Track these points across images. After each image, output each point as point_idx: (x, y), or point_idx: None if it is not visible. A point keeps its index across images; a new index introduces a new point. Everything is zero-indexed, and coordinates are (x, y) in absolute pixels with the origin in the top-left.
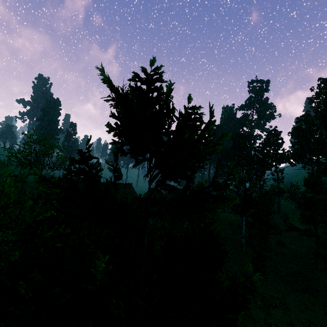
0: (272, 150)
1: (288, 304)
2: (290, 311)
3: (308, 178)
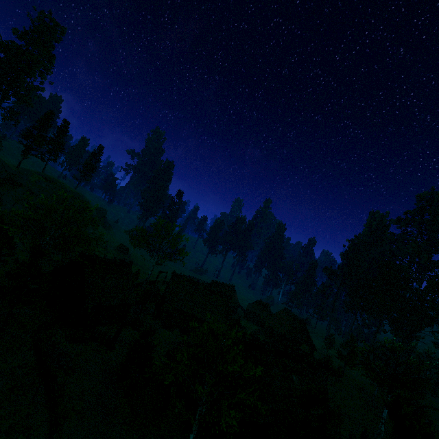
0: None
1: None
2: None
3: None
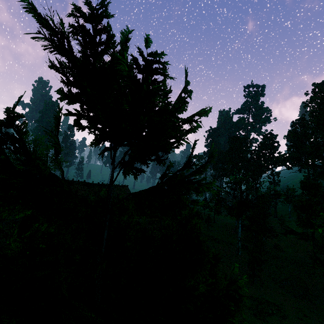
0: (268, 153)
1: (286, 311)
2: (288, 319)
3: (304, 180)
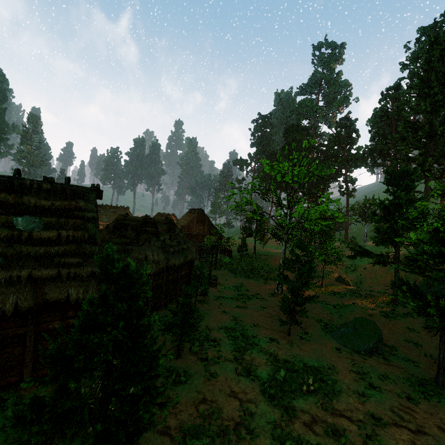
0: (342, 150)
1: (337, 383)
2: (338, 399)
3: (392, 168)
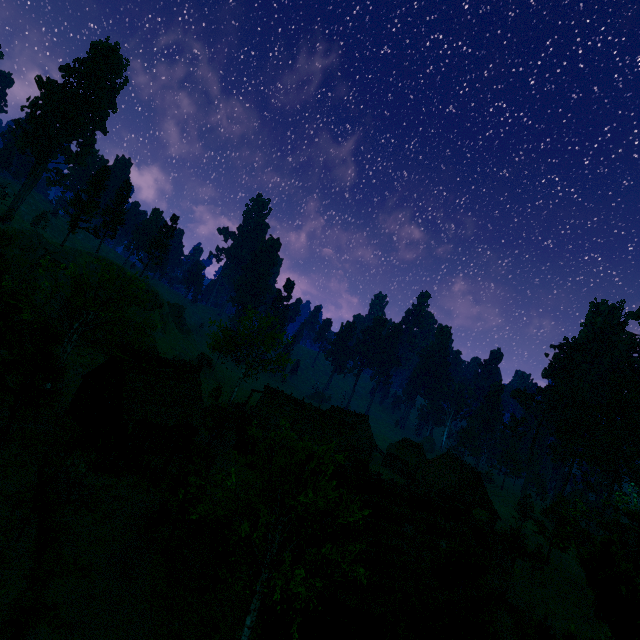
0: None
1: None
2: None
3: None
